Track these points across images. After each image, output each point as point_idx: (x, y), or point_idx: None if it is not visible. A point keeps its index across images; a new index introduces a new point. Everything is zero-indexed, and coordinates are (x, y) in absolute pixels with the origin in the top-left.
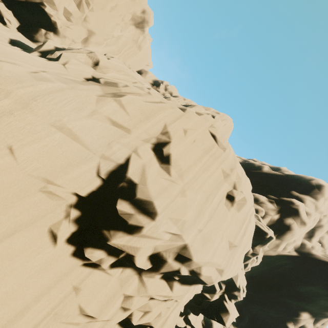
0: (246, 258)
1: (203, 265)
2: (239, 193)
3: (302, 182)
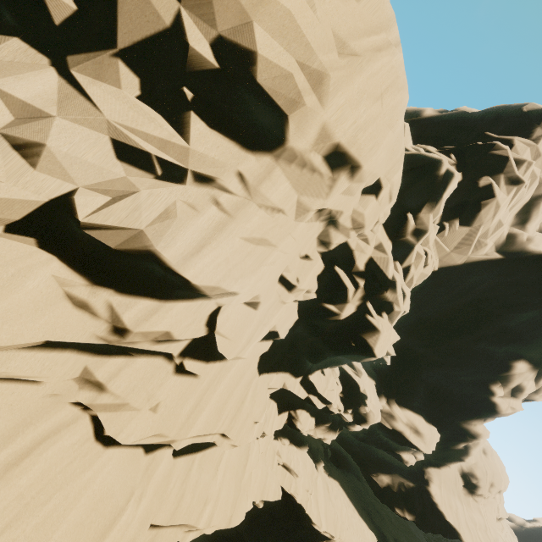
0: (405, 249)
1: (248, 11)
2: None
3: (502, 115)
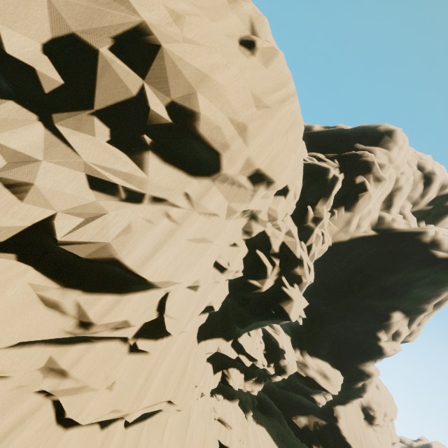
0: (307, 232)
1: (194, 86)
2: (262, 40)
3: (367, 132)
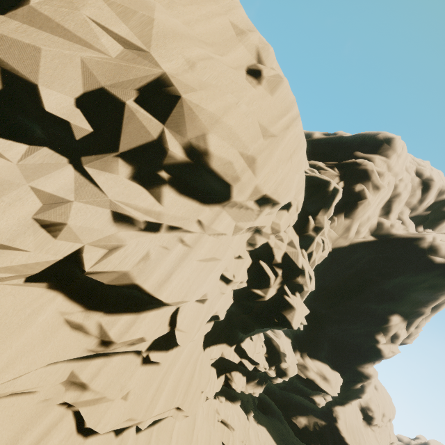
0: (308, 240)
1: (208, 127)
2: (268, 68)
3: (366, 139)
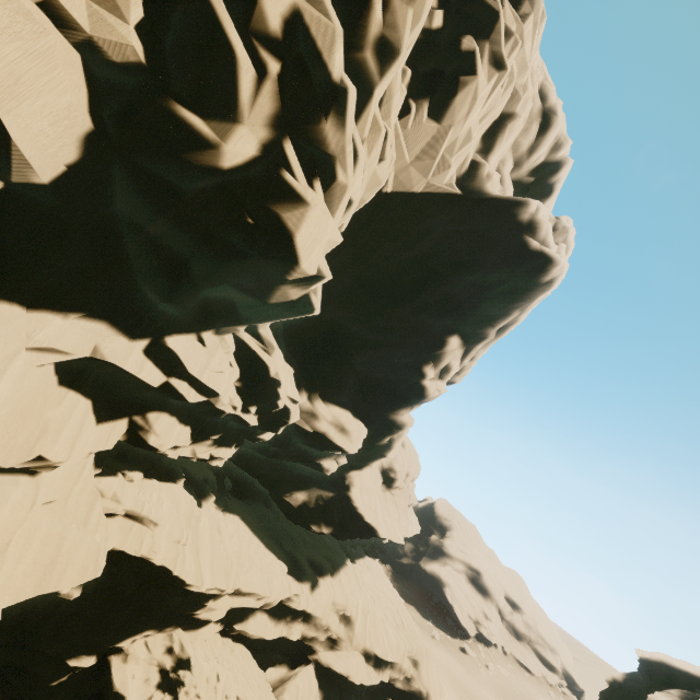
0: (358, 95)
1: None
2: None
3: None
